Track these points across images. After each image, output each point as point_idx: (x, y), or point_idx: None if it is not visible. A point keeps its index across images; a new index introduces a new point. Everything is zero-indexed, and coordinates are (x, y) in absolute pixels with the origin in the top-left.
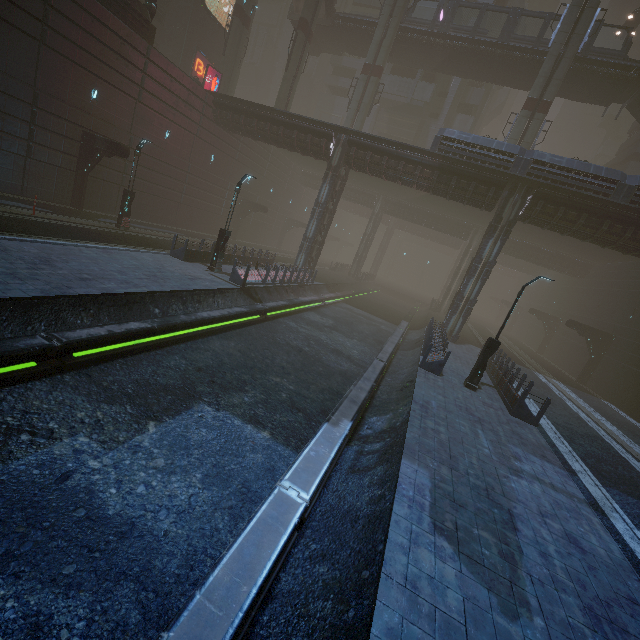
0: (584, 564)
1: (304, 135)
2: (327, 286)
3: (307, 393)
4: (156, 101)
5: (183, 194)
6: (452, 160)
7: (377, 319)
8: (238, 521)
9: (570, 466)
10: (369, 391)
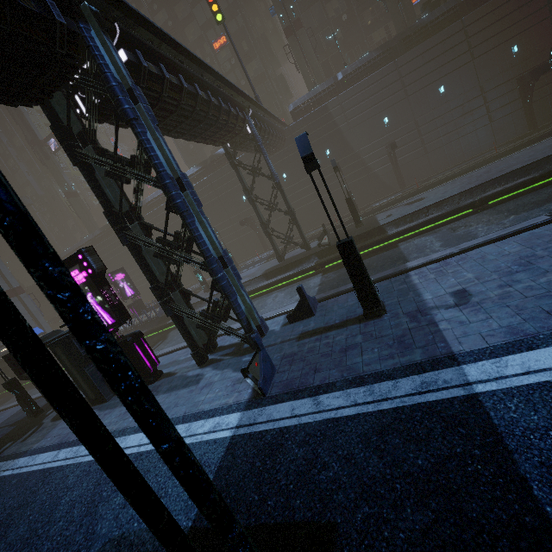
0: None
1: None
2: None
3: None
4: None
5: None
6: None
7: None
8: None
9: None
10: None
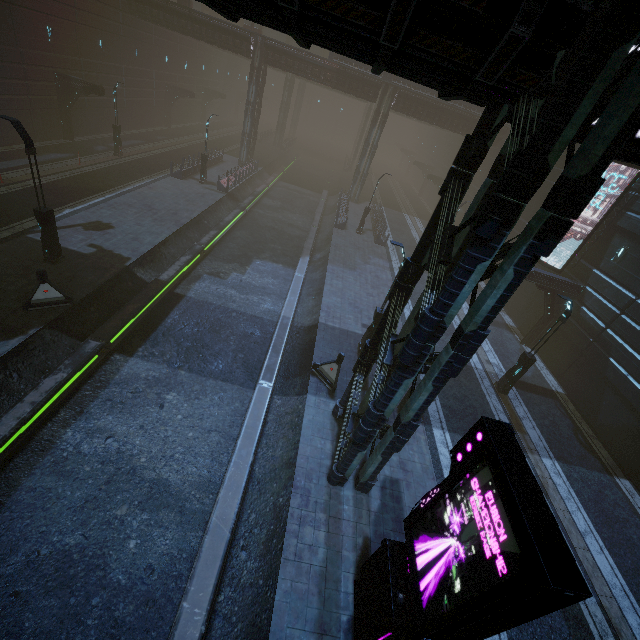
0: (377, 280)
1: (226, 37)
2: (265, 169)
3: (287, 249)
4: (88, 16)
5: (124, 97)
6: (345, 67)
7: (306, 192)
8: (287, 285)
9: (391, 259)
10: (313, 244)
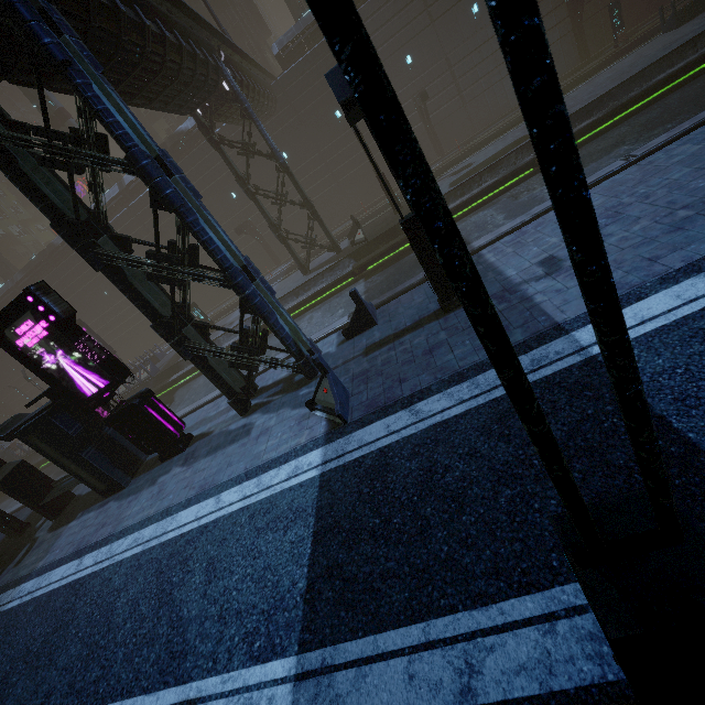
0: None
1: None
2: None
3: None
4: None
5: None
6: None
7: None
8: None
9: None
10: None
